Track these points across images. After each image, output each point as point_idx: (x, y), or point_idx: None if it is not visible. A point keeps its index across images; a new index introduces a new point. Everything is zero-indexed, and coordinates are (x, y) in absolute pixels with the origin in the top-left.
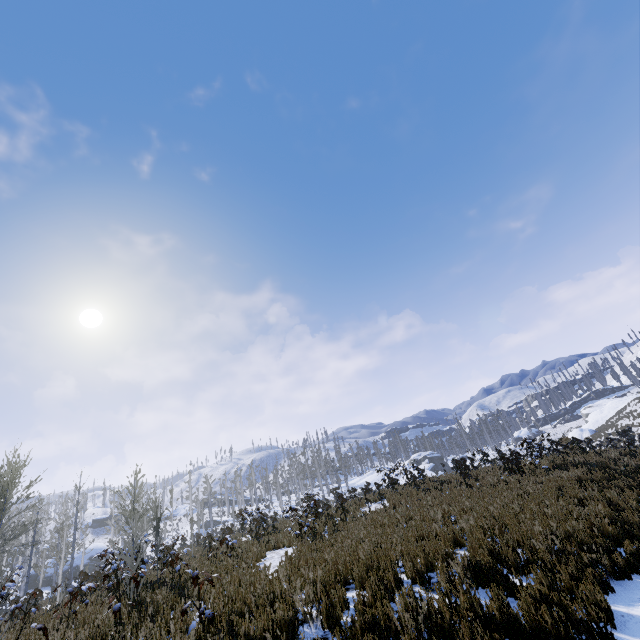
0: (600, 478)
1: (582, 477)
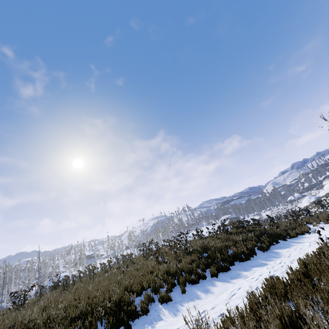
0: (185, 269)
1: (172, 269)
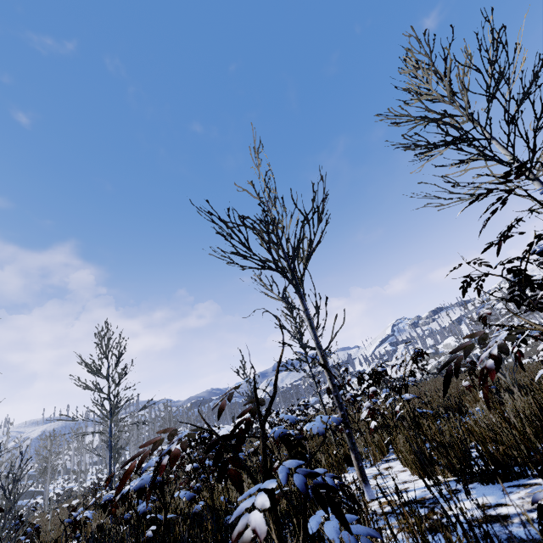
0: None
1: None
